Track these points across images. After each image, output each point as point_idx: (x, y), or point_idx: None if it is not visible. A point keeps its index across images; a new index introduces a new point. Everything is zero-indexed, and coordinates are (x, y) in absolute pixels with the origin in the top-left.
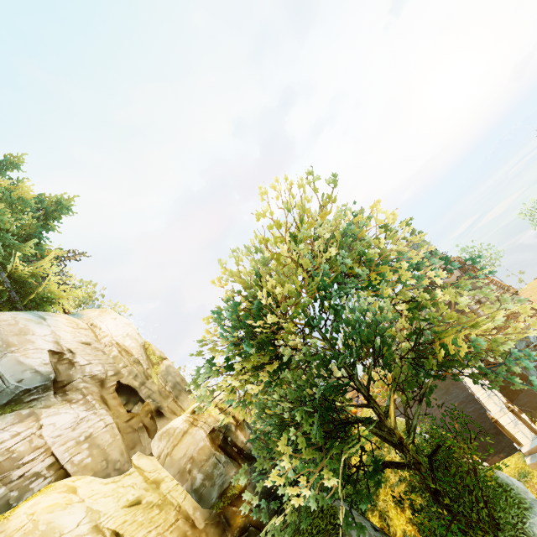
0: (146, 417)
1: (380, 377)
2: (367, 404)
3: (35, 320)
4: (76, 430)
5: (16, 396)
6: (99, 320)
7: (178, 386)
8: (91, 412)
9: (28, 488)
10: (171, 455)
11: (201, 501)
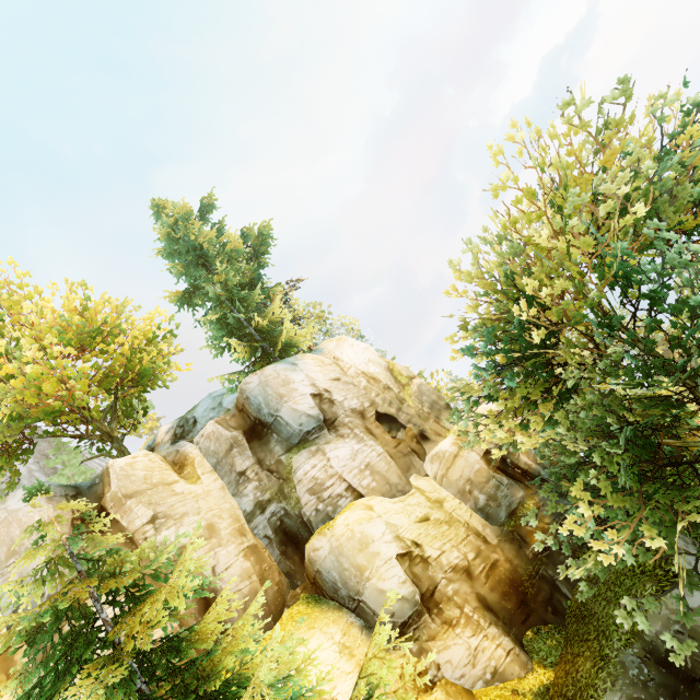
0: (412, 442)
1: None
2: None
3: (290, 369)
4: (356, 460)
5: (302, 437)
6: (338, 351)
7: (435, 406)
8: (362, 444)
9: (337, 505)
10: (446, 476)
11: (489, 519)
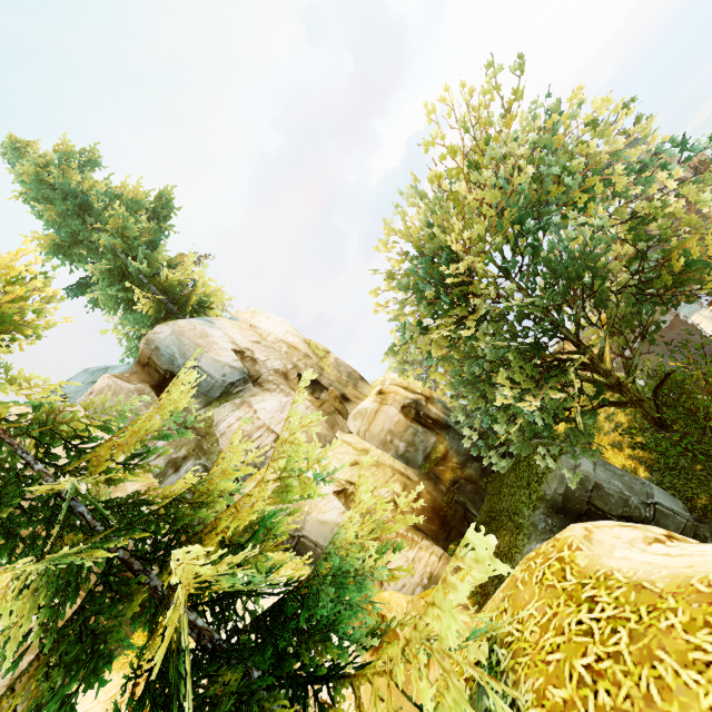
0: (335, 402)
1: (590, 322)
2: (577, 351)
3: (207, 325)
4: (284, 412)
5: (225, 389)
6: (255, 320)
7: (352, 375)
8: (290, 398)
9: (266, 456)
10: (369, 431)
11: (409, 463)
